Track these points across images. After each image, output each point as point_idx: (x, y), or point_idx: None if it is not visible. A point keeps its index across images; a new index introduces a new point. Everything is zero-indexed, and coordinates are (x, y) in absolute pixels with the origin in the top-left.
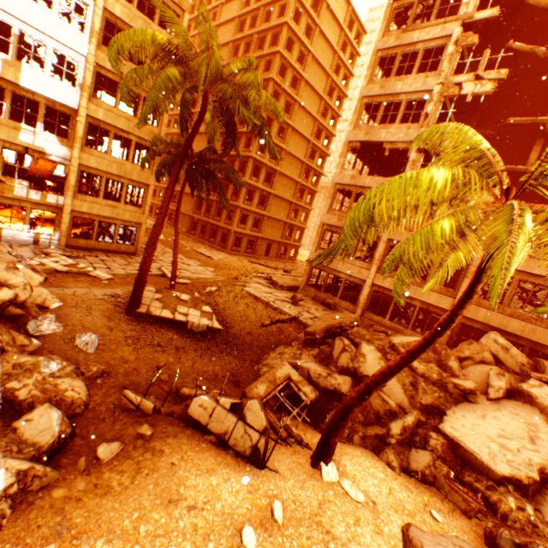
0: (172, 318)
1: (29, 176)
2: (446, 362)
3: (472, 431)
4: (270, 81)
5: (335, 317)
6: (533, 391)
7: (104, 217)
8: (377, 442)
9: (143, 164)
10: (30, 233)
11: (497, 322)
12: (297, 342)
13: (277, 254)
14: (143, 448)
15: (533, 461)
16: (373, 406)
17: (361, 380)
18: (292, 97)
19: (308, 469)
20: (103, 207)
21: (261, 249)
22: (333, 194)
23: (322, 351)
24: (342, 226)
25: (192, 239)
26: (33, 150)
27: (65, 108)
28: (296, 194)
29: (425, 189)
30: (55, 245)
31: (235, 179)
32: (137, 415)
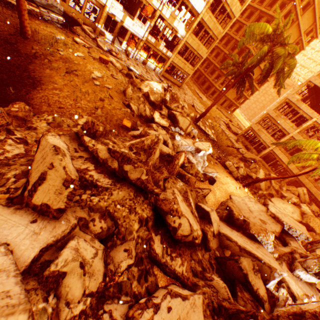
0: (205, 130)
1: (141, 18)
2: (282, 187)
3: (278, 203)
4: (291, 2)
5: (252, 155)
6: (302, 206)
7: (179, 67)
8: (252, 192)
9: (221, 66)
10: (154, 65)
11: (308, 186)
12: (237, 157)
13: (226, 107)
14: (217, 165)
15: (289, 215)
16: (256, 185)
17: (256, 178)
18: (297, 16)
19: (241, 187)
20: (181, 63)
21: (220, 101)
22: (282, 103)
23: (245, 164)
24: (275, 119)
25: (190, 79)
26: (174, 29)
27: (195, 12)
28: (256, 79)
29: (317, 147)
30: (158, 73)
31: (252, 89)
32: (212, 158)
